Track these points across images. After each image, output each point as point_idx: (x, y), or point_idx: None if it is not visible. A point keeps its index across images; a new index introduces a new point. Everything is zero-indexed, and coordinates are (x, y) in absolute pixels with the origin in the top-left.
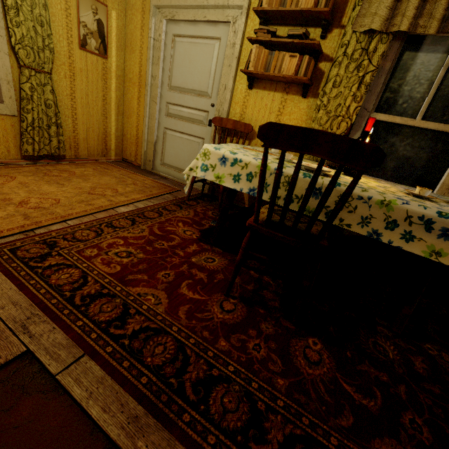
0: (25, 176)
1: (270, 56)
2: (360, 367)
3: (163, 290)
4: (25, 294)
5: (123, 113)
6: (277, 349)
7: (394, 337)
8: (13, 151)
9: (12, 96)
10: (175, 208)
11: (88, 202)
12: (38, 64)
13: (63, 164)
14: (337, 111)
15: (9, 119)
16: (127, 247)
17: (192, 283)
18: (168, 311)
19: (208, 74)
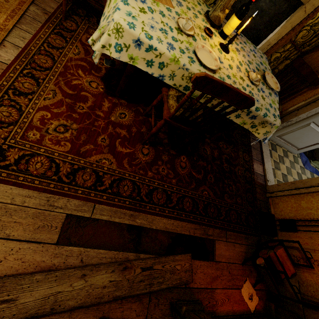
0: None
1: None
2: (198, 163)
3: (108, 153)
4: (28, 189)
5: None
6: (171, 167)
7: (210, 143)
8: None
9: None
10: (60, 42)
11: None
12: None
13: None
14: None
15: None
16: (57, 120)
17: (121, 141)
18: (119, 166)
19: None
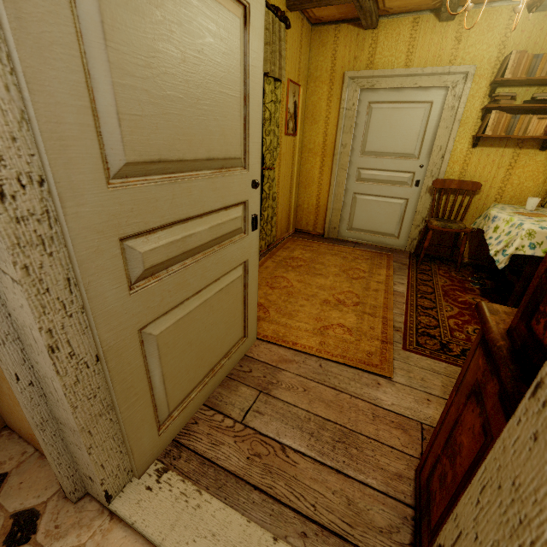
0: (286, 273)
1: (513, 120)
2: None
3: None
4: None
5: (299, 184)
6: None
7: None
8: None
9: None
10: (427, 277)
11: (370, 288)
12: (271, 162)
13: (276, 251)
14: None
15: None
16: (469, 325)
17: None
18: None
19: (415, 137)
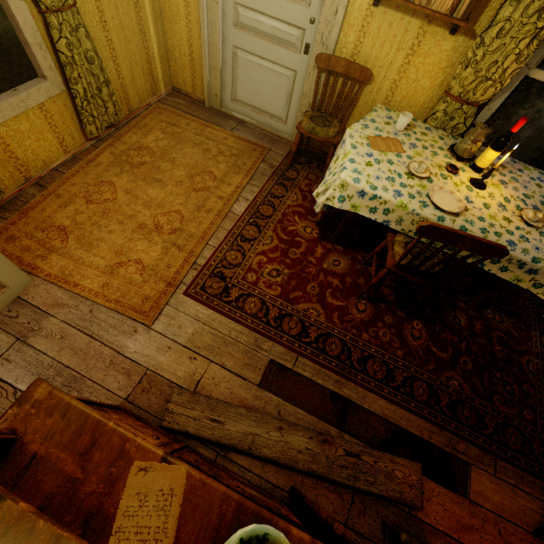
0: (118, 176)
1: None
2: (442, 335)
3: (316, 302)
4: (242, 325)
5: (161, 13)
6: (396, 333)
7: (468, 309)
8: (77, 136)
9: (50, 65)
10: (281, 191)
11: (204, 207)
12: None
13: (126, 132)
14: (489, 72)
15: (59, 98)
16: (272, 264)
17: (332, 291)
18: (327, 319)
19: None
